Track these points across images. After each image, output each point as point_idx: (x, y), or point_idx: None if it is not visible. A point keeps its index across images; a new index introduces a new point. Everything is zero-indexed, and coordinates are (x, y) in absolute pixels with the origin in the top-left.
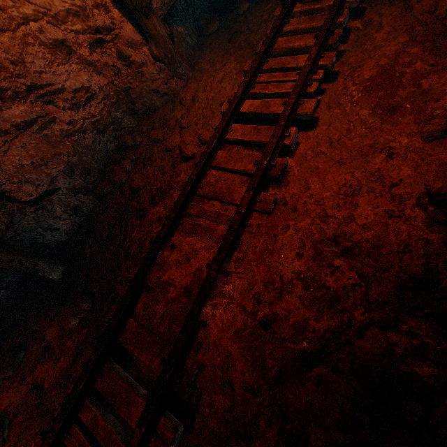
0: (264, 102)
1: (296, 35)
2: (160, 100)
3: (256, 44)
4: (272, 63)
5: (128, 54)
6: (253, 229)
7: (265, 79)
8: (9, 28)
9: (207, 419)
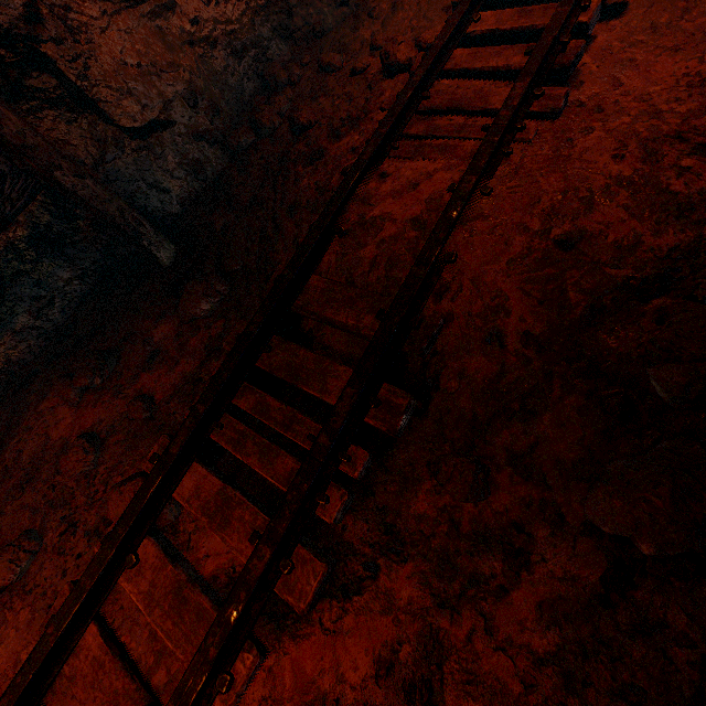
0: None
1: None
2: (333, 16)
3: None
4: None
5: None
6: (529, 134)
7: None
8: None
9: (452, 398)
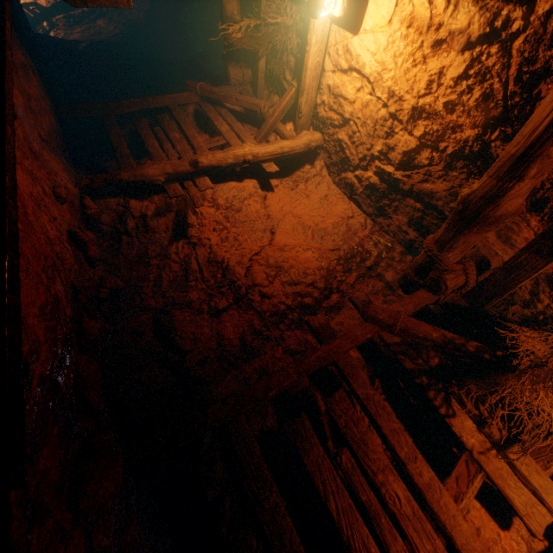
0: None
1: None
2: None
3: None
4: None
5: None
6: None
7: None
8: None
9: None
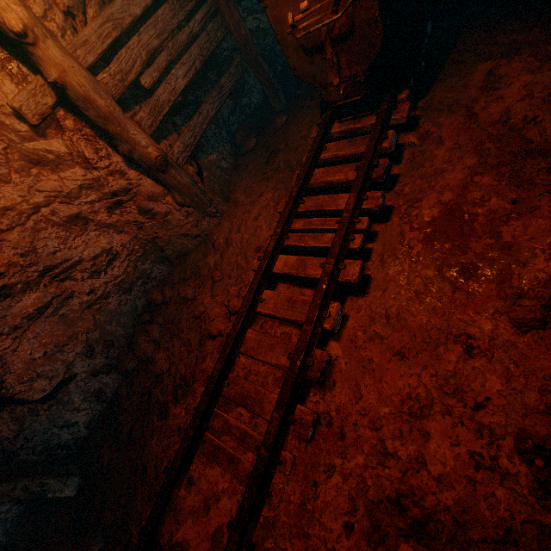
0: (299, 260)
1: (335, 166)
2: (192, 243)
3: (296, 165)
4: (308, 203)
5: (150, 207)
6: (286, 469)
7: (301, 226)
8: (18, 223)
9: None
